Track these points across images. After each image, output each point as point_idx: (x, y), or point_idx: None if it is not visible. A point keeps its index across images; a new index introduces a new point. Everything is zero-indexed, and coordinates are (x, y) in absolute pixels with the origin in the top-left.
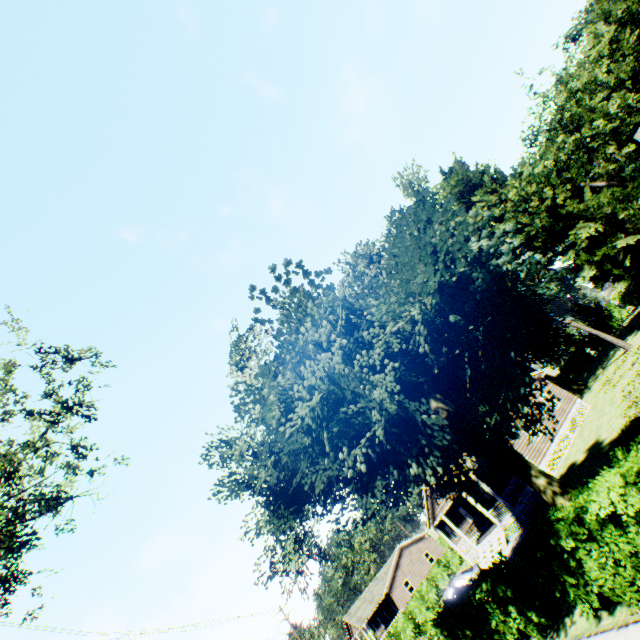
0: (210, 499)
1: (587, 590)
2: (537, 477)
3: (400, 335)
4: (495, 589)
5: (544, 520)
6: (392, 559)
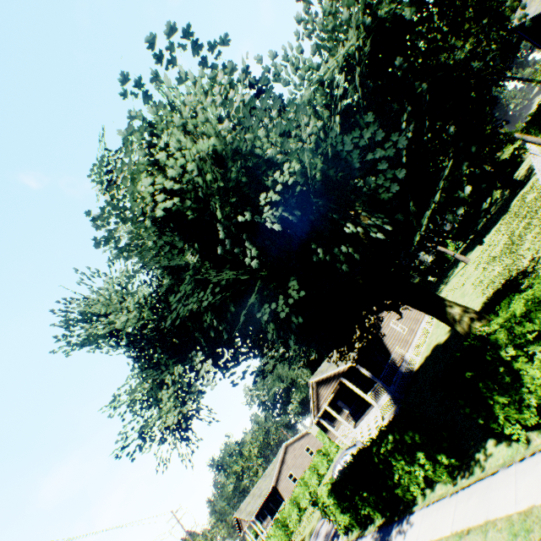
0: (53, 351)
1: (521, 408)
2: (452, 307)
3: (317, 117)
4: (403, 437)
5: (475, 336)
6: (279, 456)
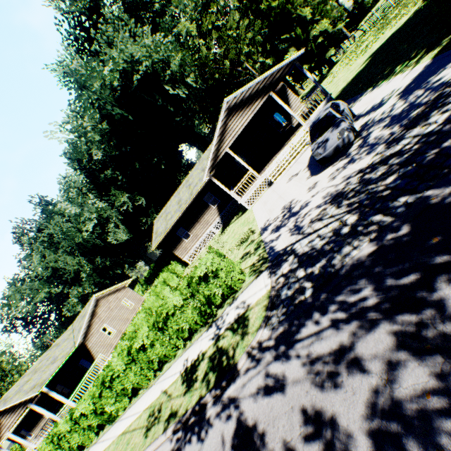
0: None
1: None
2: None
3: None
4: None
5: None
6: (87, 309)
